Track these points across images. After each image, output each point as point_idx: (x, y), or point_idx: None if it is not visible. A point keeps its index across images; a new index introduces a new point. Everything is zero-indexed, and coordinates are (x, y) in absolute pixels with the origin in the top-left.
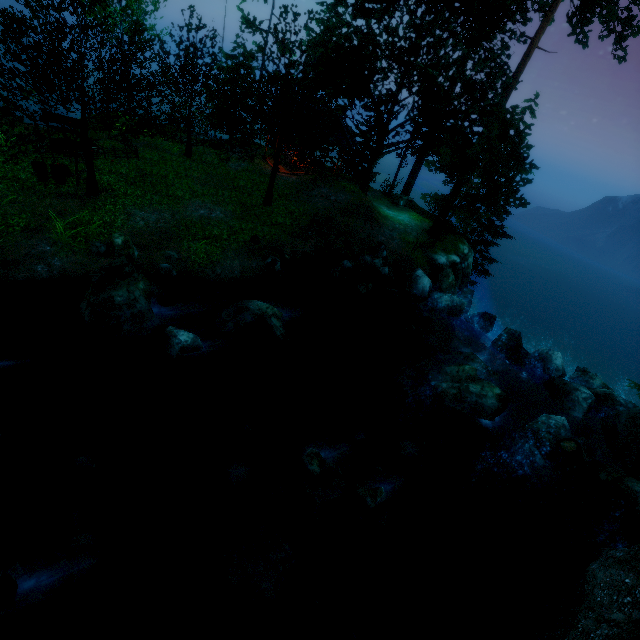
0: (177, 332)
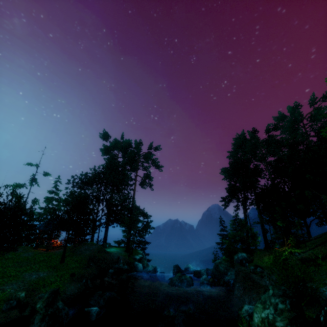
0: (90, 308)
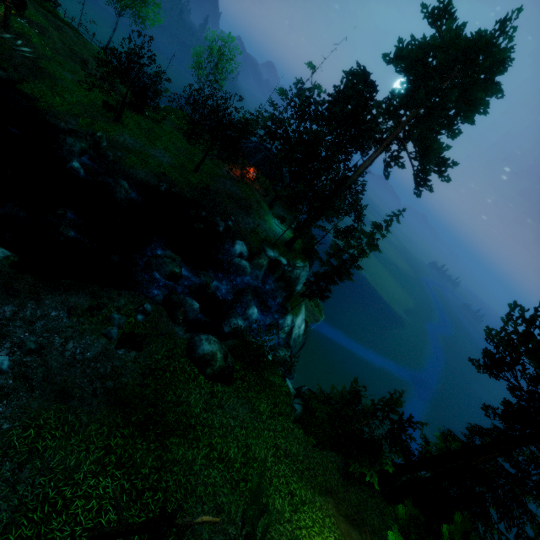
0: (76, 162)
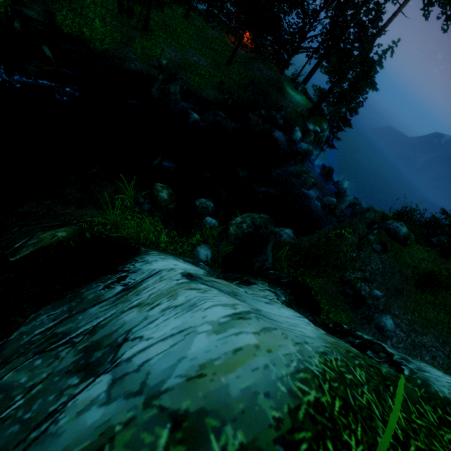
0: (193, 113)
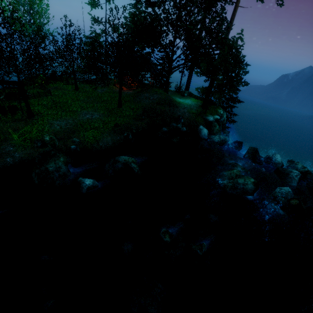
0: (84, 180)
